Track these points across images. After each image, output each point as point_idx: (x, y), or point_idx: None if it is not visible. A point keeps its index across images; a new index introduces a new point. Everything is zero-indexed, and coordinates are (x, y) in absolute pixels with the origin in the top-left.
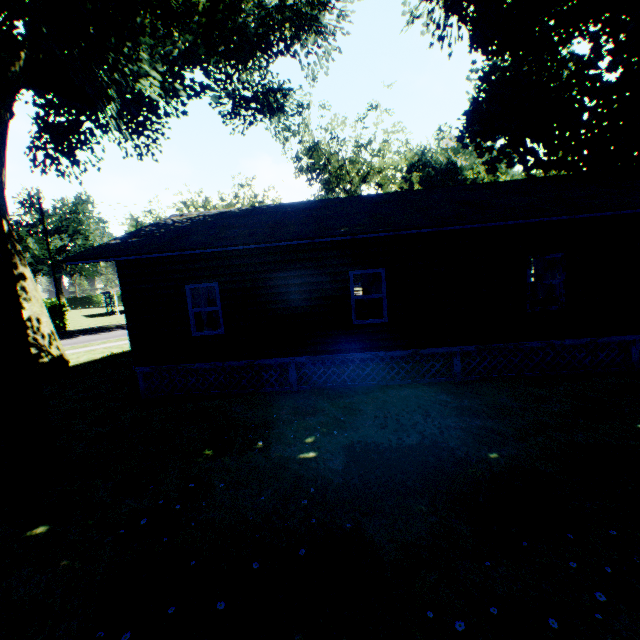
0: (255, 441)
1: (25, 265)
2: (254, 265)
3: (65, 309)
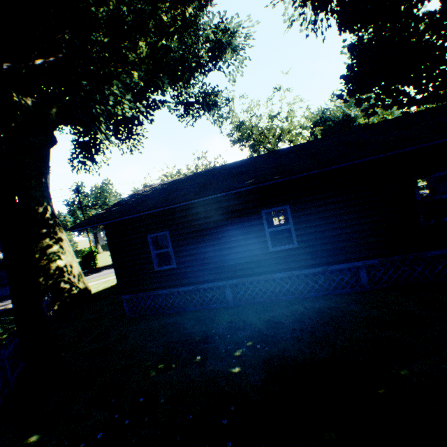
0: (195, 355)
1: (62, 231)
2: (191, 215)
3: (96, 253)
